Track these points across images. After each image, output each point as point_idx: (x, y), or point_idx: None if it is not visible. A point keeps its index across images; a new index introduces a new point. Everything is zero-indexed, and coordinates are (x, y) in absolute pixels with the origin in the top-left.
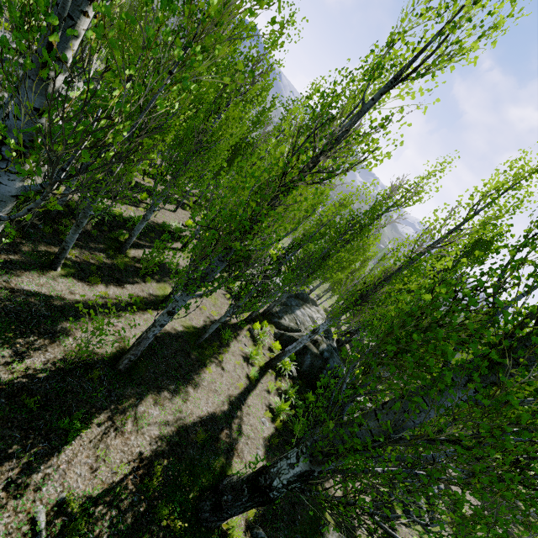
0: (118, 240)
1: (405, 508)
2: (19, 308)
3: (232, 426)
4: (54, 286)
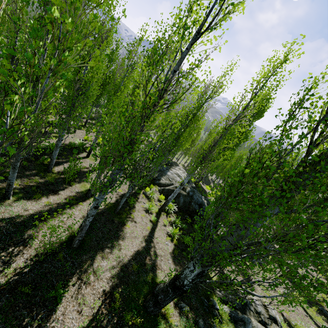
0: (43, 164)
1: None
2: None
3: (150, 253)
4: (12, 210)
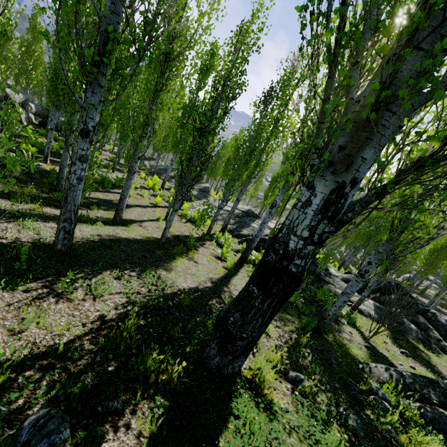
0: (53, 185)
1: (425, 344)
2: None
3: (222, 297)
4: None
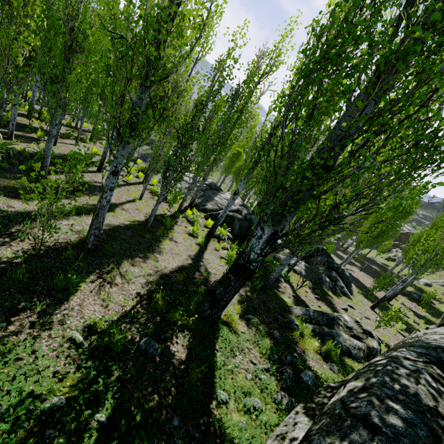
0: (33, 170)
1: (333, 290)
2: None
3: (200, 270)
4: None
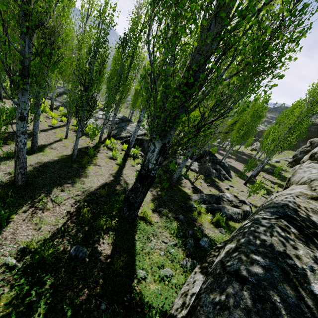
0: None
1: (219, 178)
2: None
3: (121, 183)
4: None
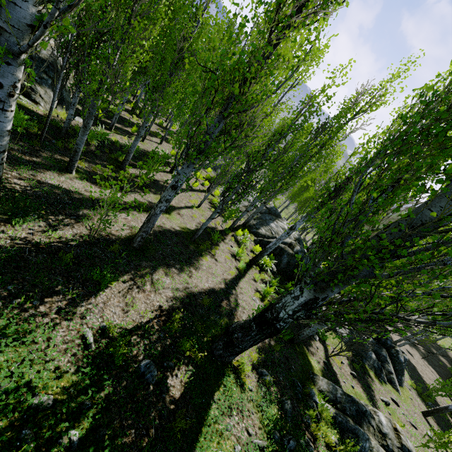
0: (117, 160)
1: (377, 372)
2: (47, 195)
3: (230, 299)
4: (72, 184)
